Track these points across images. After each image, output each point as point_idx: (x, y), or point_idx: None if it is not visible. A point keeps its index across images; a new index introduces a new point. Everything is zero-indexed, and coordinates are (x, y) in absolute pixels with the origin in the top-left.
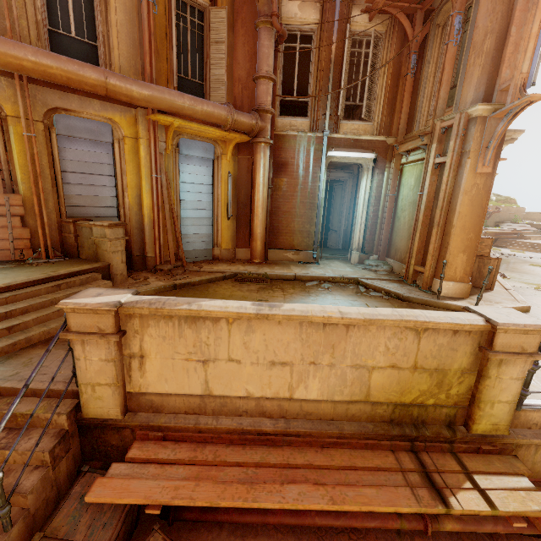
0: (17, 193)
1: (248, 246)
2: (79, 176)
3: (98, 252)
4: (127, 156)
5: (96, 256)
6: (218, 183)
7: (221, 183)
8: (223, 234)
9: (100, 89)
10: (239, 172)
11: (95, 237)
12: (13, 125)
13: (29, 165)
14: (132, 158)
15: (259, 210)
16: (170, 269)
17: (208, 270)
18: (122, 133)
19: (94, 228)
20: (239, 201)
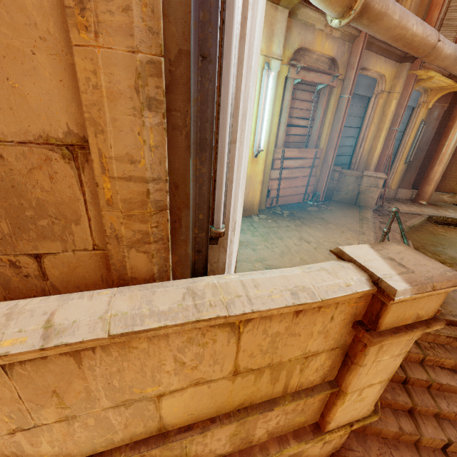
0: (321, 148)
1: (409, 187)
2: (343, 129)
3: (360, 198)
4: (377, 110)
5: (356, 201)
6: (409, 130)
7: (411, 130)
8: (396, 177)
9: (426, 51)
10: (428, 120)
11: (366, 186)
12: (337, 87)
13: (339, 124)
14: (380, 111)
15: (446, 157)
16: (375, 209)
17: (404, 212)
18: (381, 87)
19: (365, 178)
20: (417, 147)
